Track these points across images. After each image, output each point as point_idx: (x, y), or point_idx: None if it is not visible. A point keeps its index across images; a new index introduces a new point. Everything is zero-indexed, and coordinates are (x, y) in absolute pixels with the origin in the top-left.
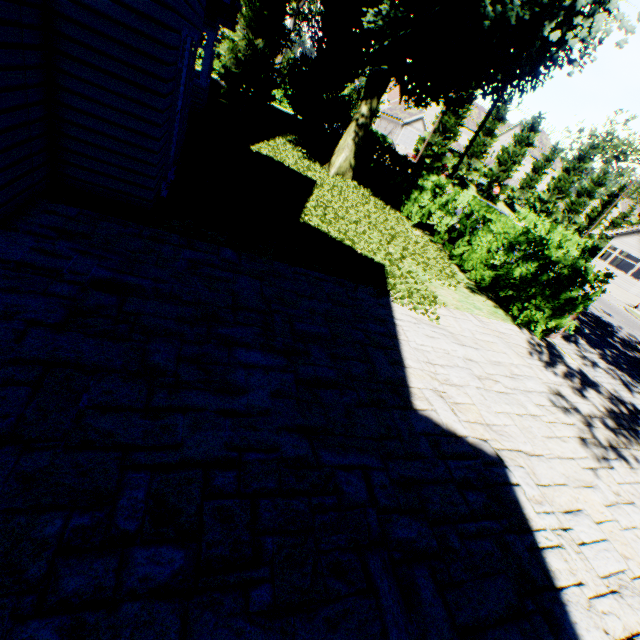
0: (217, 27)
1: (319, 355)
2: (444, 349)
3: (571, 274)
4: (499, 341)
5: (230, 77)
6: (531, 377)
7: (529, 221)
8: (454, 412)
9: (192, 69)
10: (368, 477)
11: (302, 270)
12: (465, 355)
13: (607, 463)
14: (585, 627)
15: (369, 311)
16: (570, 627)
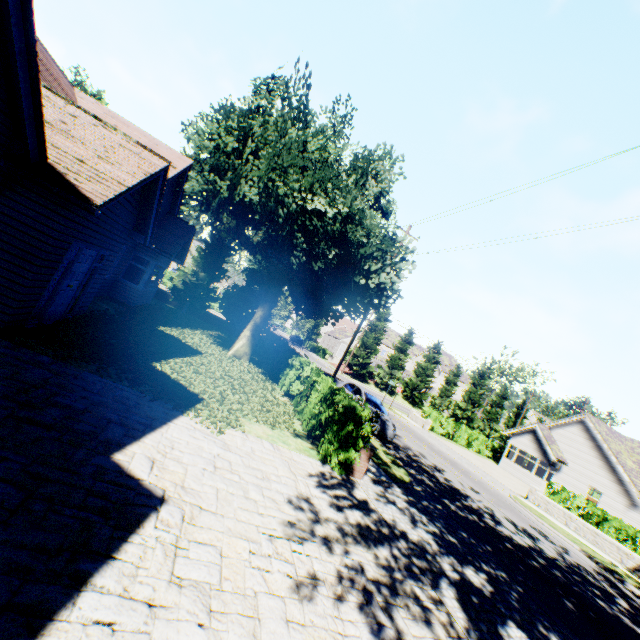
0: (164, 260)
1: (55, 413)
2: (202, 446)
3: (347, 411)
4: (281, 461)
5: (177, 291)
6: (287, 484)
7: (434, 418)
8: (154, 470)
9: (100, 268)
10: (4, 463)
11: (109, 381)
12: (222, 455)
13: (301, 541)
14: (107, 580)
15: (148, 412)
16: (90, 574)
